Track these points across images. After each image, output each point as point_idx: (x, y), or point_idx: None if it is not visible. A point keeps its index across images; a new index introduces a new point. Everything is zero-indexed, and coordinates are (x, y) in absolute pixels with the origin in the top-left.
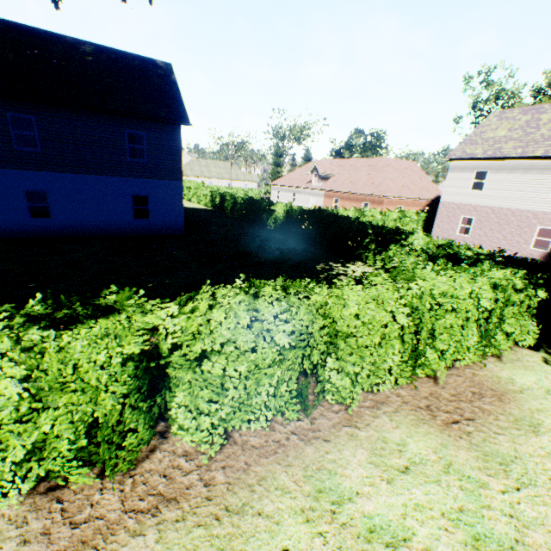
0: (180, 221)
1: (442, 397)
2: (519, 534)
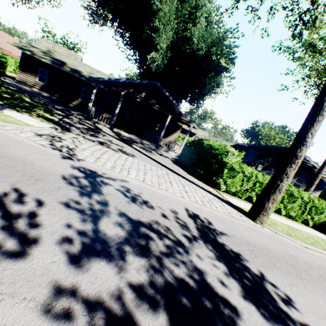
0: None
1: None
2: None
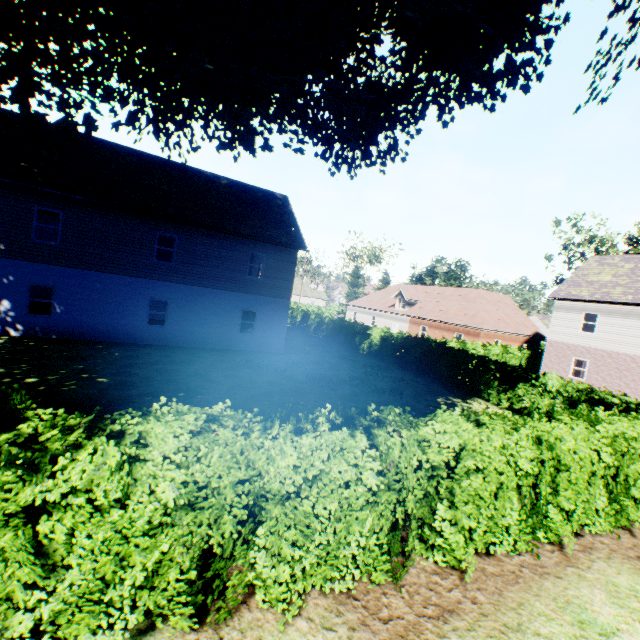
0: (281, 339)
1: None
2: None
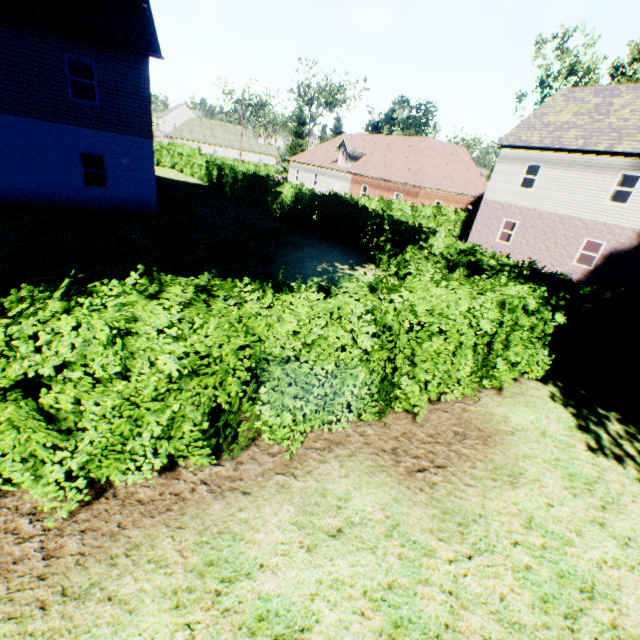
0: (151, 195)
1: (417, 438)
2: (453, 617)
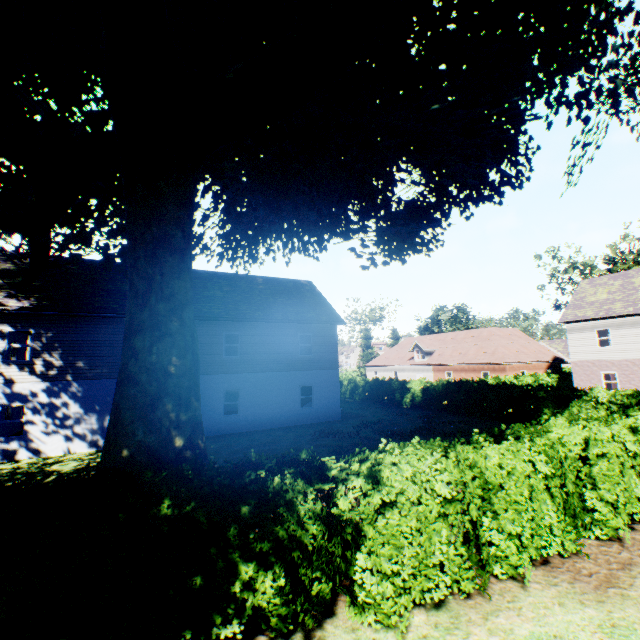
0: (337, 406)
1: None
2: None
